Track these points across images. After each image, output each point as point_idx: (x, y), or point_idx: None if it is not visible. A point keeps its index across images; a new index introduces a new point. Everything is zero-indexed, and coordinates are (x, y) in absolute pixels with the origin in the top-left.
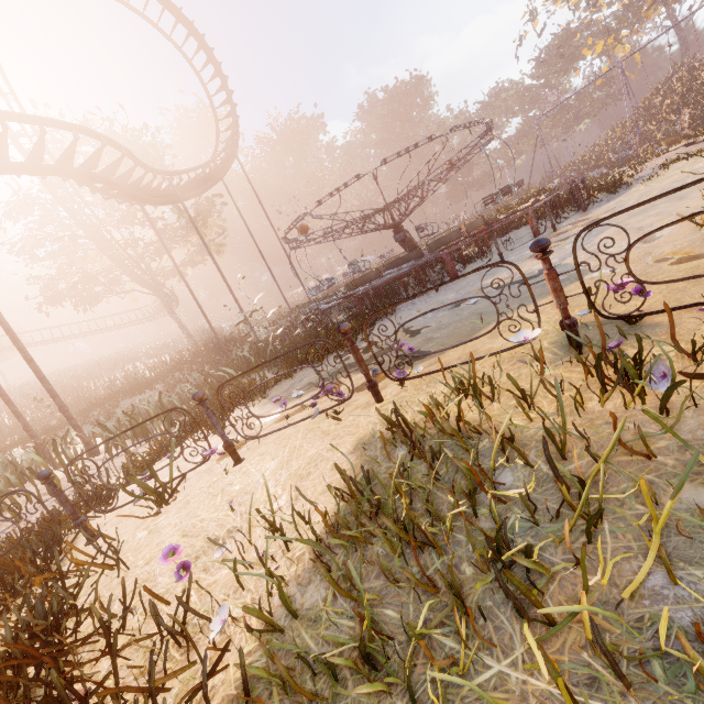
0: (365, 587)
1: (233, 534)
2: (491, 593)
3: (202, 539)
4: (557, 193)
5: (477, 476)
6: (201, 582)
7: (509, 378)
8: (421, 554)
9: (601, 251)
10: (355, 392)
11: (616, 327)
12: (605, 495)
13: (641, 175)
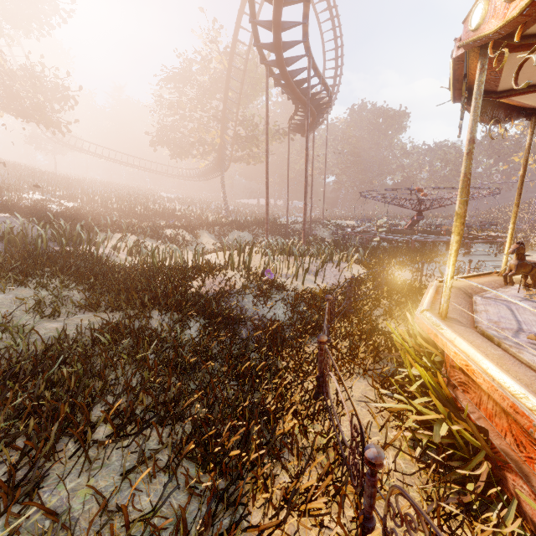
0: None
1: None
2: None
3: None
4: None
5: None
6: None
7: None
8: None
9: None
10: None
11: None
12: None
13: None
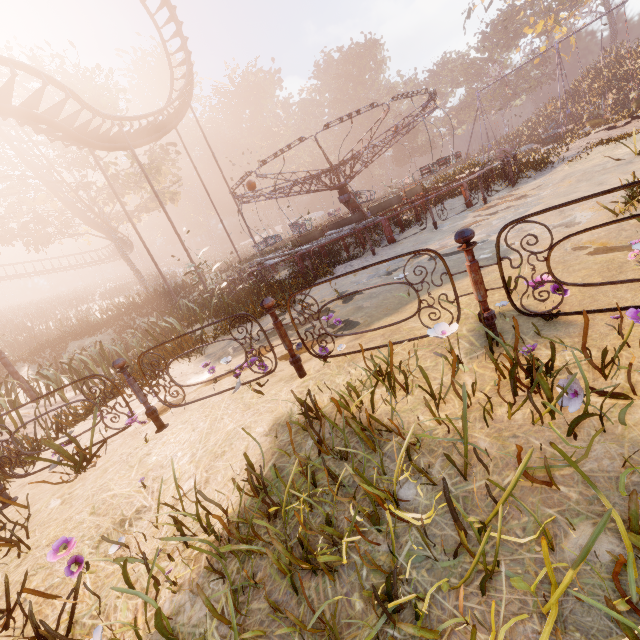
0: (254, 608)
1: (141, 515)
2: (377, 639)
3: (109, 519)
4: (490, 166)
5: (377, 496)
6: (100, 571)
7: (423, 374)
8: (315, 574)
9: (523, 248)
10: (283, 359)
11: (532, 324)
12: (505, 536)
13: (567, 155)
